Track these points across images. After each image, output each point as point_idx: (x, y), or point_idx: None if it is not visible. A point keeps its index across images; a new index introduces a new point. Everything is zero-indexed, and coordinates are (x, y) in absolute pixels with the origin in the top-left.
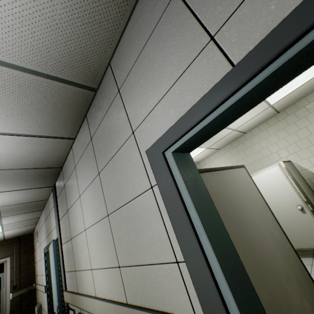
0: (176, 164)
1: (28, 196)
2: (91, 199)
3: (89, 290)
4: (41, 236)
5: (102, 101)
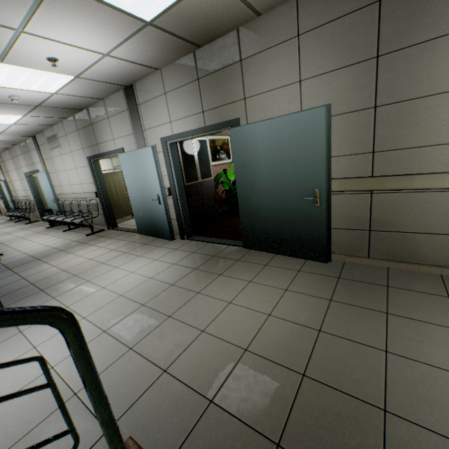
0: (28, 177)
1: None
2: (16, 174)
3: (21, 195)
4: None
5: (14, 153)
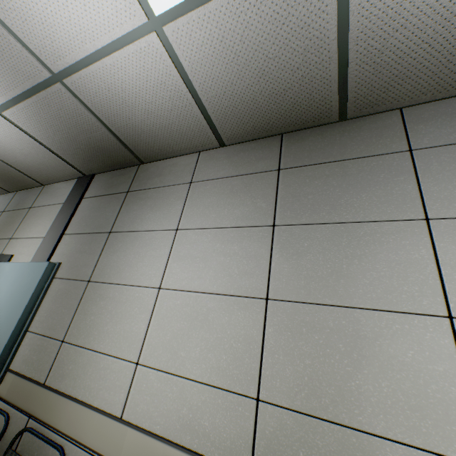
0: None
1: (27, 158)
2: (220, 251)
3: (98, 398)
4: None
5: (349, 140)
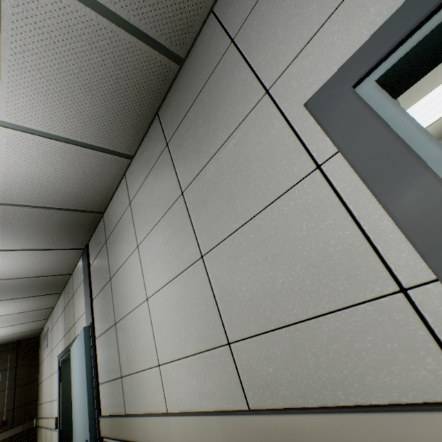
0: (390, 97)
1: (43, 265)
2: (164, 242)
3: (152, 405)
4: (55, 336)
5: (194, 75)
